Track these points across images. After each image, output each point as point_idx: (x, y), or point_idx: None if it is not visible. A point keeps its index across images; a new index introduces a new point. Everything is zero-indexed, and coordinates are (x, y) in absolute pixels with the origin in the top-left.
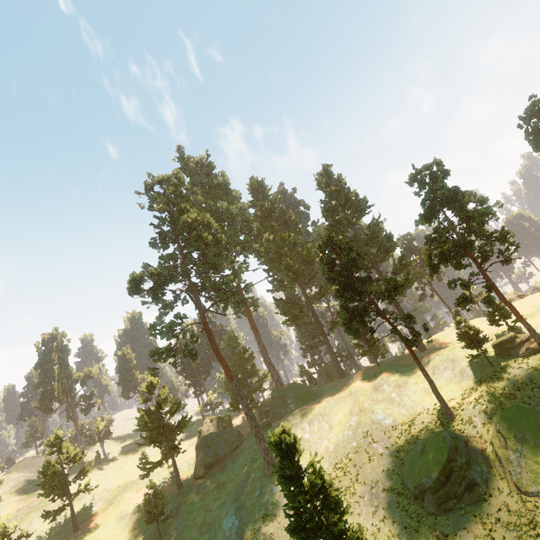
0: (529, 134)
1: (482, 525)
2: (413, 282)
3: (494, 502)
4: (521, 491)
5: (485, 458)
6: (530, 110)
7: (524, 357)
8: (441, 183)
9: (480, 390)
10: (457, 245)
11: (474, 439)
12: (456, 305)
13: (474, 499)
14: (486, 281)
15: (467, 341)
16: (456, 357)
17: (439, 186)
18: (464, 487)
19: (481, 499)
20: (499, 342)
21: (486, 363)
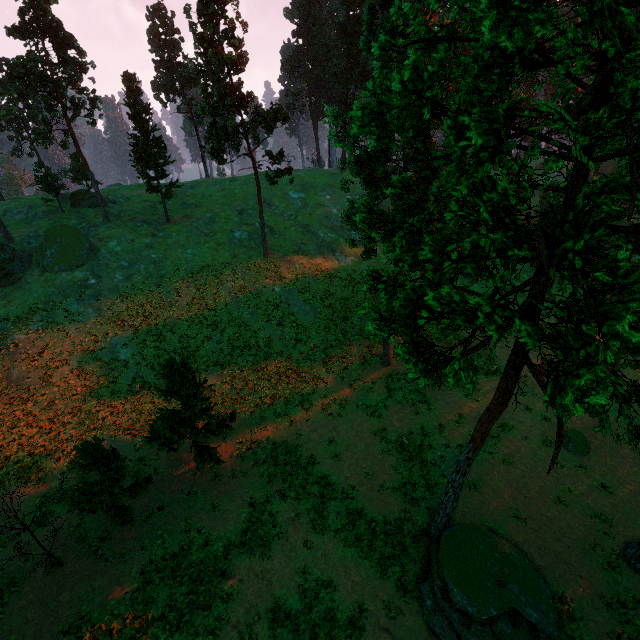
0: (151, 32)
1: (11, 293)
2: (1, 117)
3: (26, 281)
4: (48, 270)
5: (30, 260)
6: (156, 9)
7: (90, 208)
8: (45, 4)
9: (46, 225)
10: (45, 78)
11: (25, 251)
12: (35, 139)
13: (10, 282)
14: (69, 129)
15: (46, 186)
16: (34, 204)
17: (41, 4)
18: (3, 275)
19: (17, 282)
20: (74, 194)
21: (60, 211)
